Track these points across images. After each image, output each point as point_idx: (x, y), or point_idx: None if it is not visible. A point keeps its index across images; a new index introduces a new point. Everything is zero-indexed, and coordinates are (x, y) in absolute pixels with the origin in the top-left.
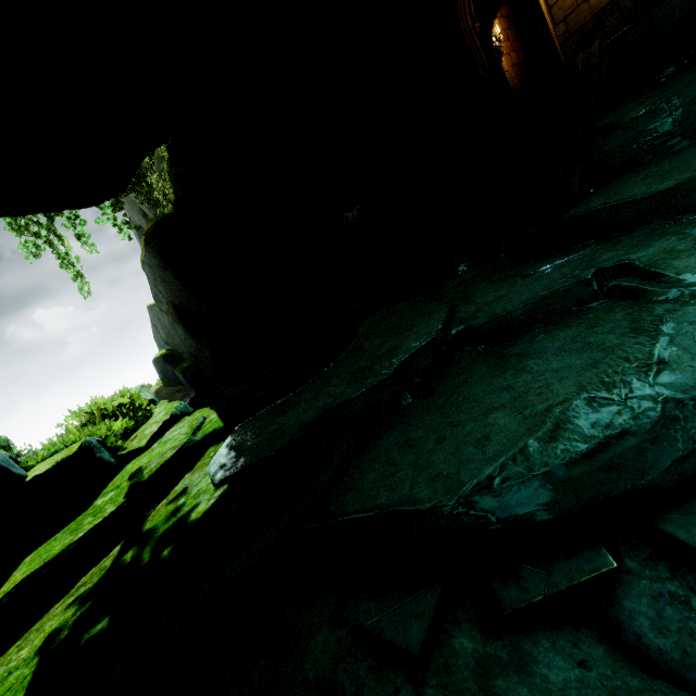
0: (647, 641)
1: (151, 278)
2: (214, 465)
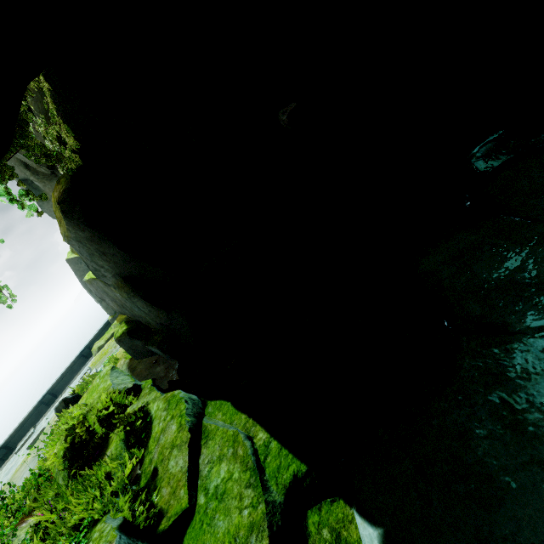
0: None
1: (84, 254)
2: None
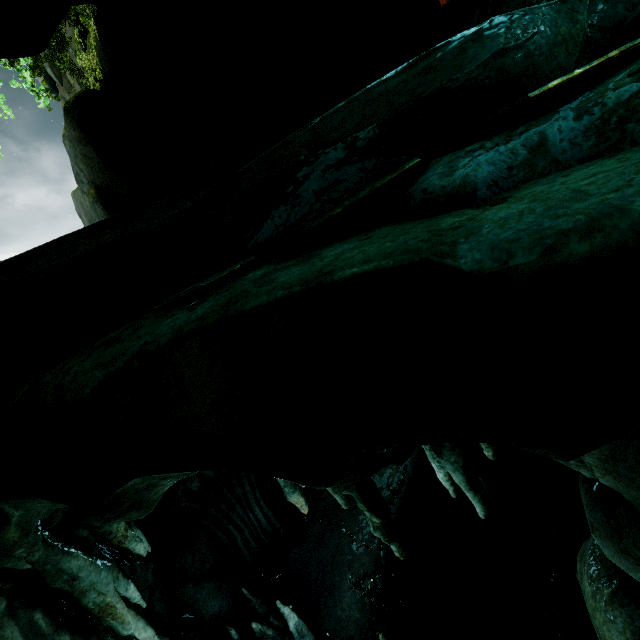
0: (433, 188)
1: (72, 155)
2: None
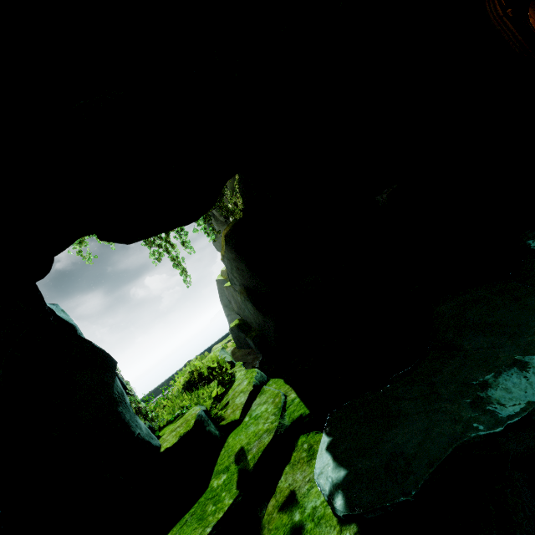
0: None
1: (229, 268)
2: (324, 479)
